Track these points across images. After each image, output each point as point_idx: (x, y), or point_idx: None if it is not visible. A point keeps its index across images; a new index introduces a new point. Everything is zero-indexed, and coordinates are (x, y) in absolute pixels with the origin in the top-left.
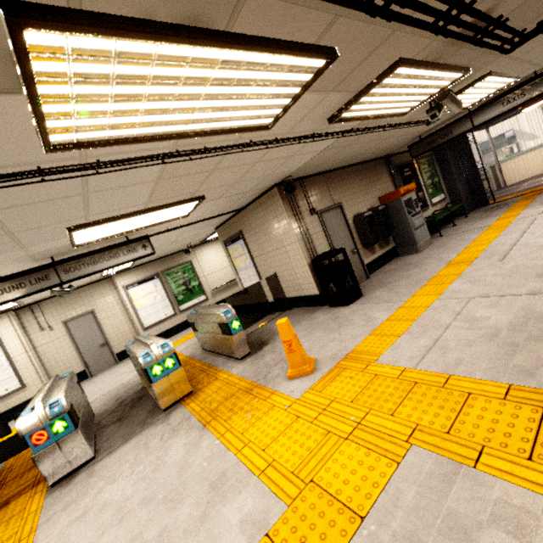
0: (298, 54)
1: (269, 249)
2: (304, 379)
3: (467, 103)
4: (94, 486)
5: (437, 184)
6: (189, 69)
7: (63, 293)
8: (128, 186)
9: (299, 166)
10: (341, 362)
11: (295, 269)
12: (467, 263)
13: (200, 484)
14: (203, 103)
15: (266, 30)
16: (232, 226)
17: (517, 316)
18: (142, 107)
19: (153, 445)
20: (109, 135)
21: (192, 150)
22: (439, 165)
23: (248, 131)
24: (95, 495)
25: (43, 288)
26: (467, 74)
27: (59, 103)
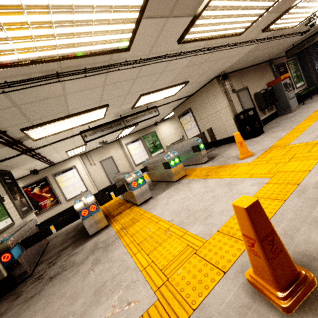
0: None
1: (208, 115)
2: (249, 158)
3: None
4: (162, 200)
5: (299, 76)
6: (240, 2)
7: (104, 144)
8: (175, 69)
9: (231, 64)
10: (268, 149)
11: (224, 122)
12: None
13: (220, 186)
14: (231, 20)
15: None
16: (184, 106)
17: None
18: (215, 22)
19: (181, 188)
20: (197, 36)
21: (208, 48)
22: (300, 64)
23: (234, 36)
24: (166, 201)
25: (119, 129)
26: None
27: (199, 20)
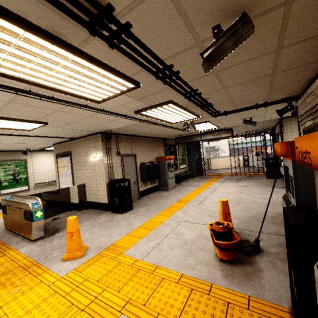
0: (119, 77)
1: (85, 168)
2: (73, 261)
3: (200, 129)
4: None
5: (184, 159)
6: (48, 53)
7: None
8: None
9: (116, 127)
10: (103, 251)
11: (98, 184)
12: (186, 202)
13: None
14: (55, 74)
15: (103, 59)
16: (65, 146)
17: (196, 235)
18: (4, 57)
19: None
20: None
21: (42, 94)
22: (187, 150)
23: (84, 99)
24: None
25: None
26: (199, 118)
27: None
